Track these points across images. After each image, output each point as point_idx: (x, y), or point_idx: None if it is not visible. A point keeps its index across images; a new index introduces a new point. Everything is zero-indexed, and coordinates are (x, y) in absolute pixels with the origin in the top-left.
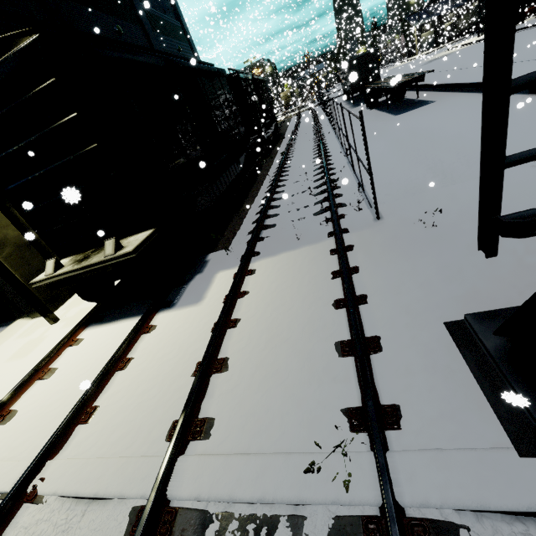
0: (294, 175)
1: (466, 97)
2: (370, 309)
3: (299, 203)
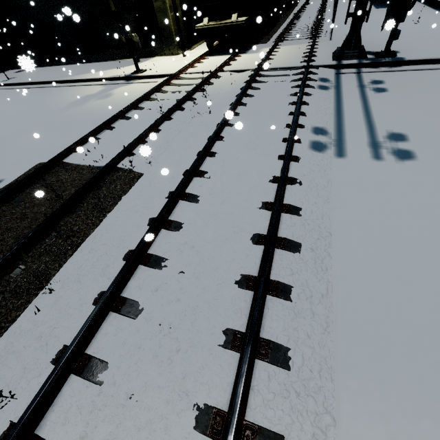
0: (300, 25)
1: (419, 7)
2: (316, 52)
3: (300, 35)
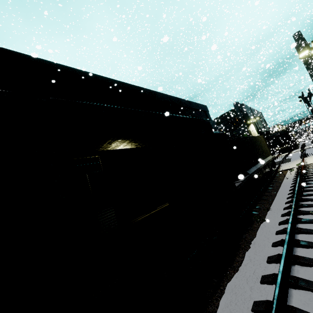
0: (307, 145)
1: None
2: None
3: (309, 145)
